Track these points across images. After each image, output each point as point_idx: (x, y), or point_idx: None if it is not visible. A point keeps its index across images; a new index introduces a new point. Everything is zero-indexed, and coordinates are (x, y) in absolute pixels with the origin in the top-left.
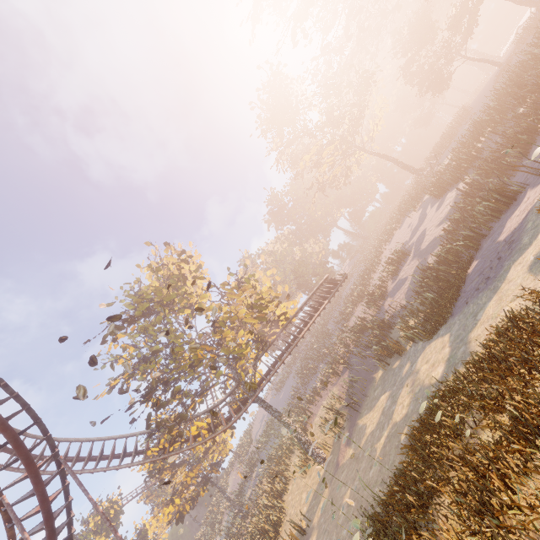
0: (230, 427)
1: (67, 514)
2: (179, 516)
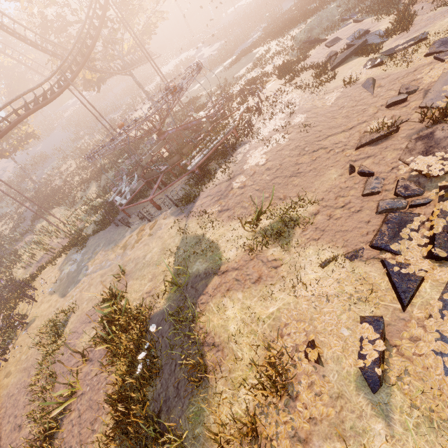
0: (99, 86)
1: (90, 27)
2: (0, 155)
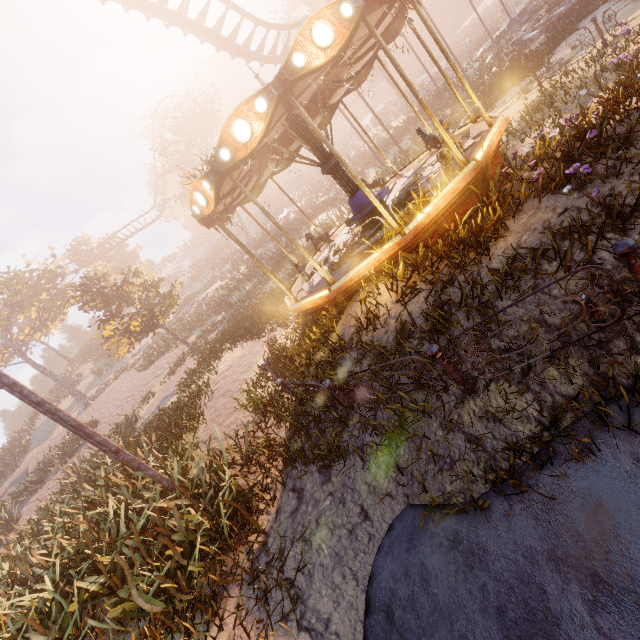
0: None
1: None
2: None
